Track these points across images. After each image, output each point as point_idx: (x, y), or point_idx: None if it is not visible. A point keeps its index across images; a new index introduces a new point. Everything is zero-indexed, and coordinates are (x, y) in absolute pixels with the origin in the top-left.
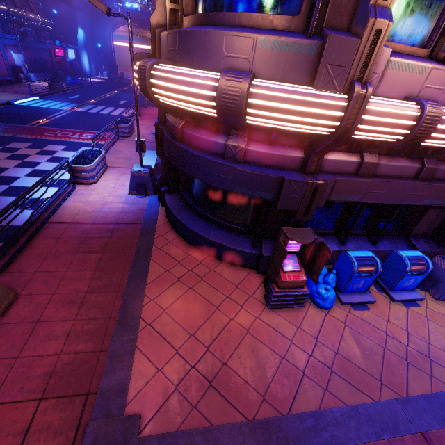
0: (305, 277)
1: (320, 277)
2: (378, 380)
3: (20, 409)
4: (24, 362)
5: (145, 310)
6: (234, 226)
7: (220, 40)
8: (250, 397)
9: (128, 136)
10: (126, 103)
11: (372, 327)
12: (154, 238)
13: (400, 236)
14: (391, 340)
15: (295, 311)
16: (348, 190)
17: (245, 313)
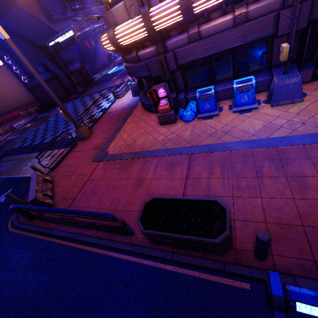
0: (168, 106)
1: (189, 108)
2: (188, 142)
3: (88, 151)
4: (91, 144)
5: (120, 131)
6: None
7: (107, 18)
8: (137, 148)
9: None
10: None
11: (205, 125)
12: (133, 111)
13: (266, 70)
14: (211, 129)
15: (172, 125)
16: (187, 54)
17: (151, 128)
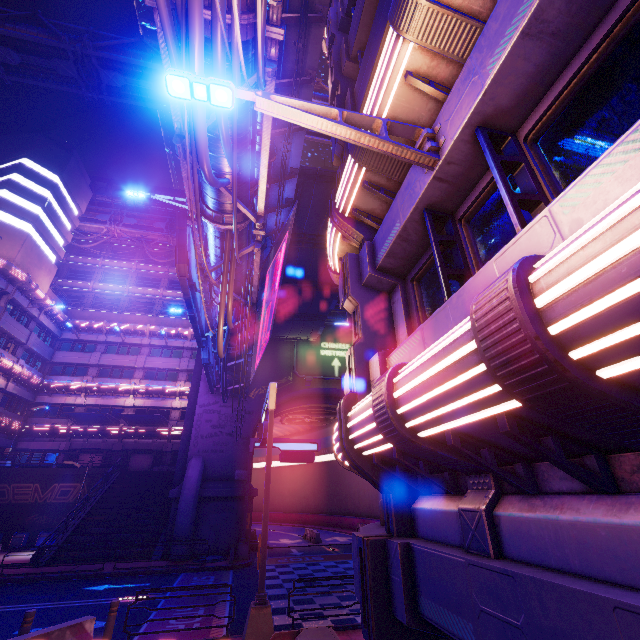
0: None
1: None
2: None
3: None
4: None
5: None
6: None
7: None
8: None
9: None
10: None
11: None
12: None
13: None
14: None
15: None
16: (440, 587)
17: None
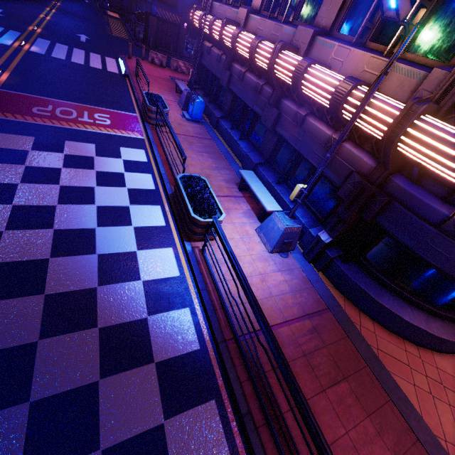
0: None
1: None
2: None
3: None
4: None
5: None
6: (454, 317)
7: None
8: None
9: (164, 125)
10: (89, 41)
11: None
12: (360, 333)
13: None
14: None
15: None
16: None
17: None
